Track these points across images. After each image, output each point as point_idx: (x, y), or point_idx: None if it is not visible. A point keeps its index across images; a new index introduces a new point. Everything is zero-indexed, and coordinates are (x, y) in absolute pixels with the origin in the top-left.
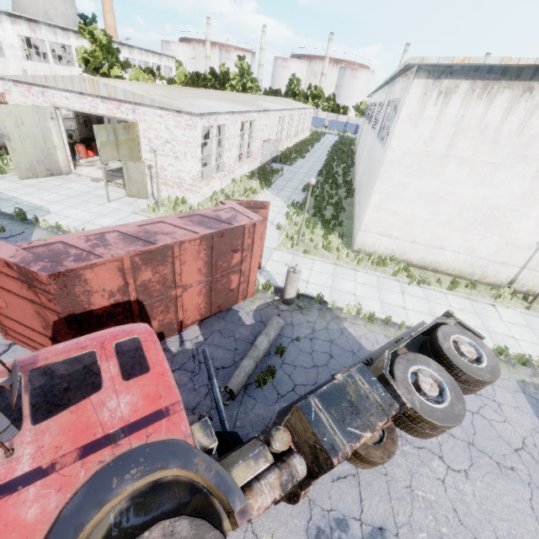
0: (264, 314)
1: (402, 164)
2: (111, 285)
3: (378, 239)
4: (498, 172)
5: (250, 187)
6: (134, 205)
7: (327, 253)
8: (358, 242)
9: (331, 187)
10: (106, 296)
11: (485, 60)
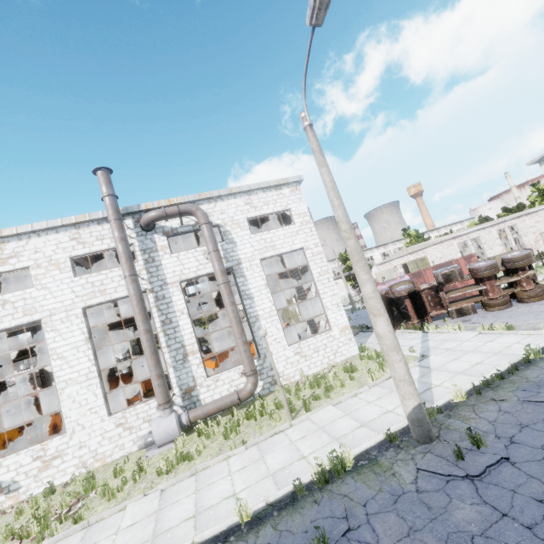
0: None
1: None
2: None
3: None
4: None
5: None
6: None
7: None
8: None
9: None
10: None
11: None
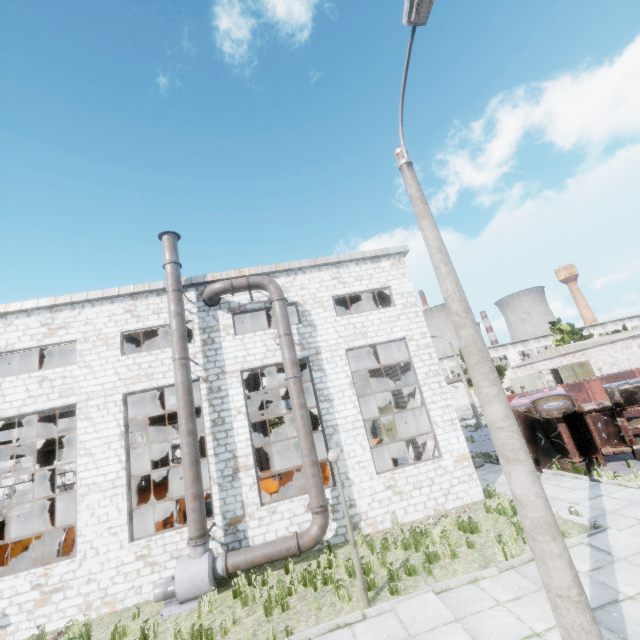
0: None
1: None
2: None
3: None
4: None
5: None
6: None
7: None
8: None
9: None
10: None
11: None
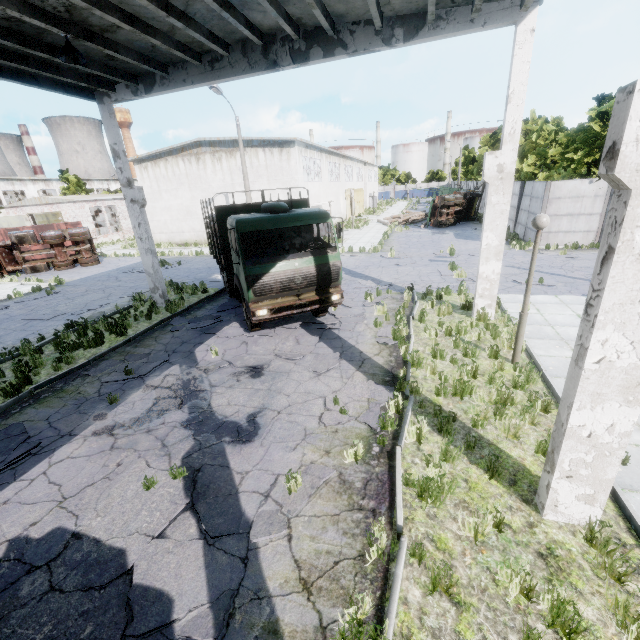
0: None
1: (149, 199)
2: None
3: (161, 236)
4: (179, 192)
5: None
6: None
7: None
8: (155, 240)
9: None
10: None
11: (143, 155)
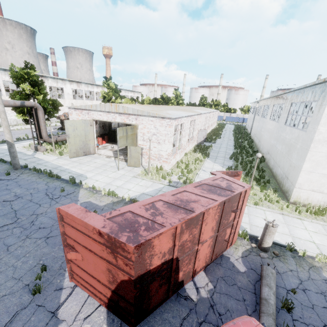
0: (251, 261)
1: None
2: (165, 248)
3: (311, 194)
4: None
5: (198, 158)
6: (132, 172)
7: (270, 204)
8: (293, 196)
9: (247, 155)
10: (160, 257)
11: None
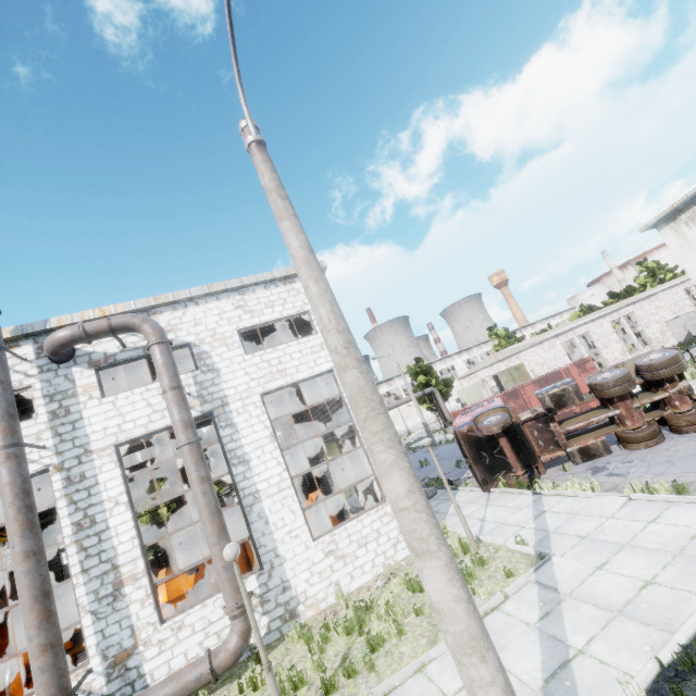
0: None
1: None
2: None
3: None
4: None
5: None
6: None
7: None
8: None
9: None
10: None
11: (686, 195)
